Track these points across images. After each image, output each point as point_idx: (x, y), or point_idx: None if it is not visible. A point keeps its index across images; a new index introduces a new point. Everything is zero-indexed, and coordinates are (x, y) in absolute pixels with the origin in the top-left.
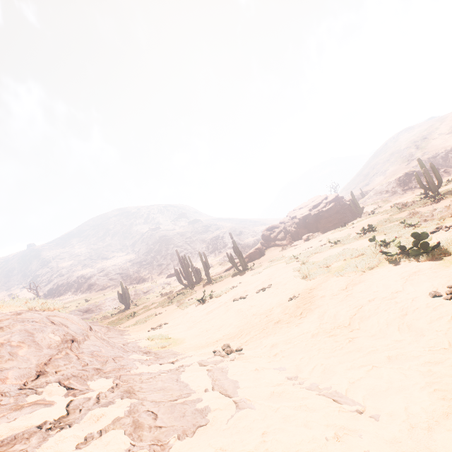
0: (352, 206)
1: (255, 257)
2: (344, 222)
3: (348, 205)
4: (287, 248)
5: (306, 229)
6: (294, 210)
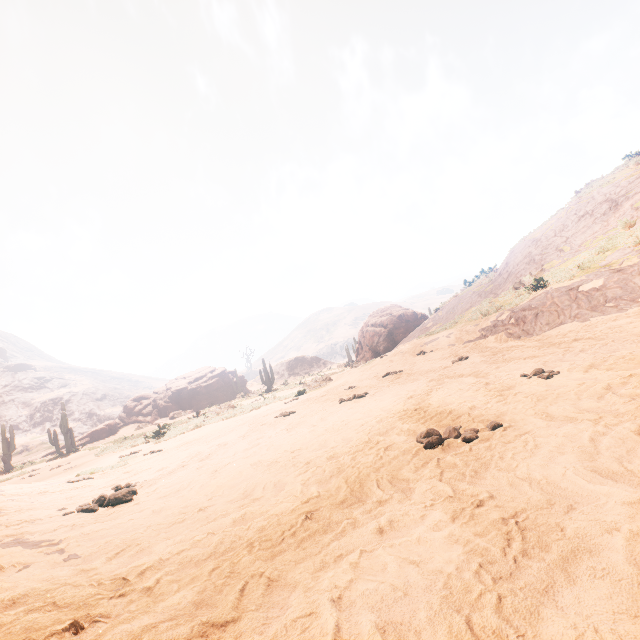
0: (234, 385)
1: (100, 436)
2: (222, 401)
3: (234, 382)
4: (144, 426)
5: (178, 404)
6: (177, 379)
